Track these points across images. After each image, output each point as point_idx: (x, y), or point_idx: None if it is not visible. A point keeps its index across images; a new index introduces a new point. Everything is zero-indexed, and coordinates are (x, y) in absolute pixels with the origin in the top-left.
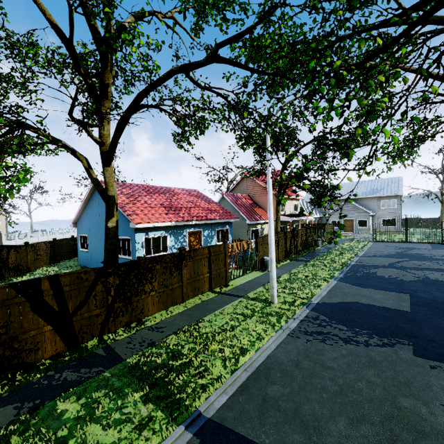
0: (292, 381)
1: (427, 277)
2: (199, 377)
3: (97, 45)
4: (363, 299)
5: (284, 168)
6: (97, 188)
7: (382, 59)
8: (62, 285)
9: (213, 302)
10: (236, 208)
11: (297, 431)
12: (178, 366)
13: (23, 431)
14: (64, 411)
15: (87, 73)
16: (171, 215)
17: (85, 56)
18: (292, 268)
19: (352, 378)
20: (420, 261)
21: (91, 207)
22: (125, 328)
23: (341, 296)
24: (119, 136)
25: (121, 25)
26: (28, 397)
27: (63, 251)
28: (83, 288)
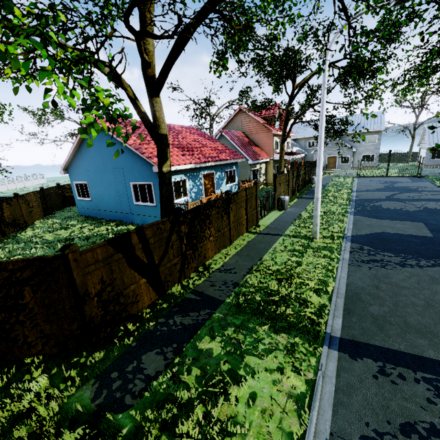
0: (384, 301)
1: (426, 207)
2: (306, 307)
3: None
4: (388, 229)
5: (292, 101)
6: (147, 125)
7: None
8: (147, 238)
9: (258, 242)
10: (237, 147)
11: (419, 337)
12: (278, 300)
13: (187, 371)
14: (209, 350)
15: None
16: (188, 156)
17: None
18: (305, 205)
19: (429, 293)
20: (410, 194)
21: (88, 149)
22: (196, 273)
23: (368, 228)
24: (179, 54)
25: None
26: (161, 343)
27: (53, 201)
28: (163, 239)
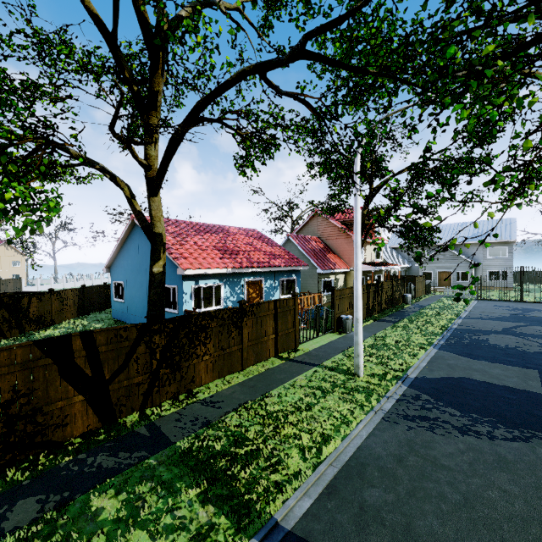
0: (396, 484)
1: None
2: (272, 472)
3: (146, 41)
4: (477, 374)
5: (368, 205)
6: (141, 223)
7: (510, 61)
8: (97, 344)
9: (280, 371)
10: (305, 253)
11: None
12: (243, 455)
13: (48, 534)
14: (99, 510)
15: (132, 77)
16: (227, 260)
17: (129, 58)
18: (377, 330)
19: (479, 484)
20: None
21: (129, 247)
22: (172, 401)
23: (446, 369)
24: (171, 157)
25: (176, 16)
26: (55, 487)
27: (93, 301)
28: (122, 348)
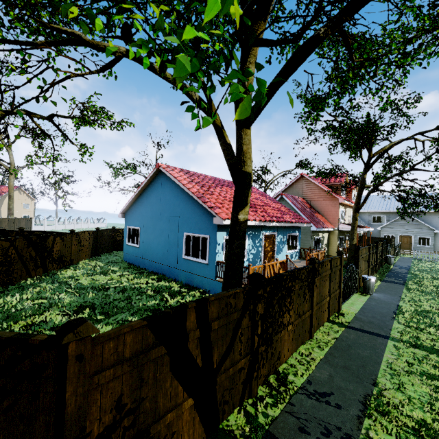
0: None
1: None
2: None
3: None
4: None
5: (368, 169)
6: (230, 159)
7: None
8: (209, 319)
9: (354, 343)
10: (299, 211)
11: None
12: None
13: None
14: None
15: None
16: (252, 212)
17: None
18: (397, 292)
19: None
20: None
21: (149, 195)
22: (265, 387)
23: None
24: (291, 74)
25: None
26: None
27: (104, 243)
28: (230, 322)
